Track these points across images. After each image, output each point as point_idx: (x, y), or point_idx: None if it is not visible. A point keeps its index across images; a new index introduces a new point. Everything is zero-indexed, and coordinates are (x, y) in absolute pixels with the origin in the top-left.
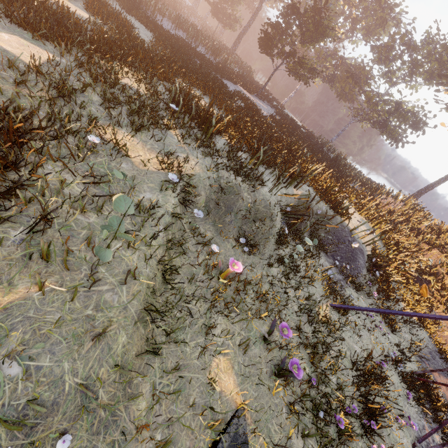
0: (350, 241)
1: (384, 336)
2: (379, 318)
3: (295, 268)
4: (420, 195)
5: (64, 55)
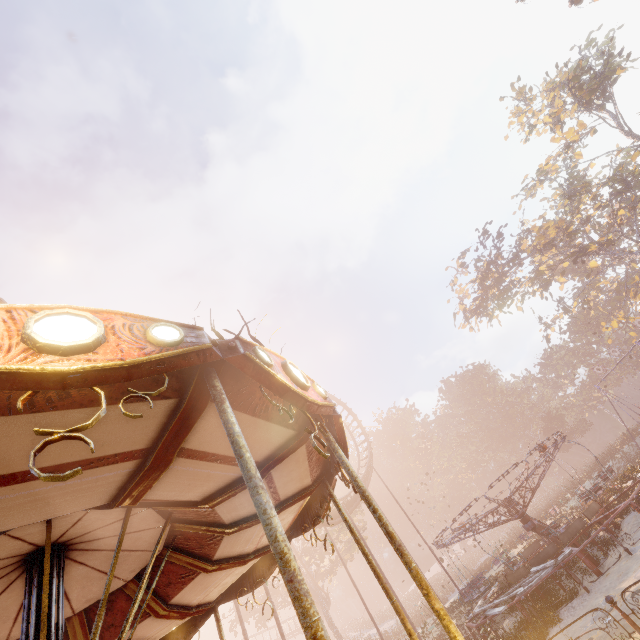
0: None
1: None
2: None
3: None
4: None
5: None
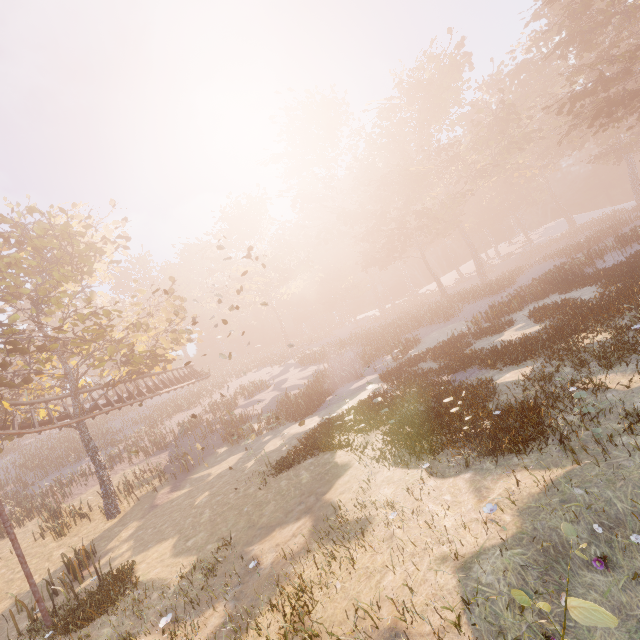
0: None
1: None
2: None
3: None
4: None
5: (538, 361)
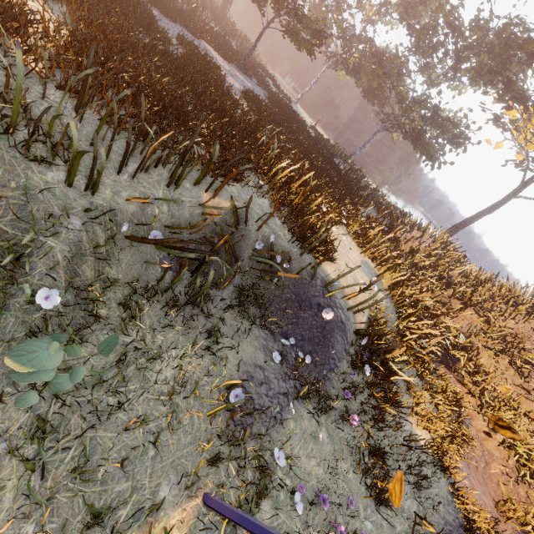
0: (322, 306)
1: (356, 533)
2: (355, 474)
3: (125, 395)
4: (455, 231)
5: None
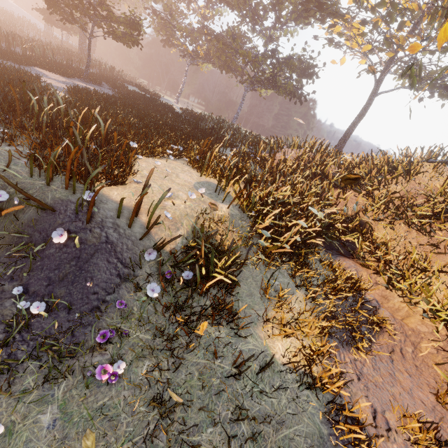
0: (72, 232)
1: None
2: None
3: None
4: (343, 144)
5: None
